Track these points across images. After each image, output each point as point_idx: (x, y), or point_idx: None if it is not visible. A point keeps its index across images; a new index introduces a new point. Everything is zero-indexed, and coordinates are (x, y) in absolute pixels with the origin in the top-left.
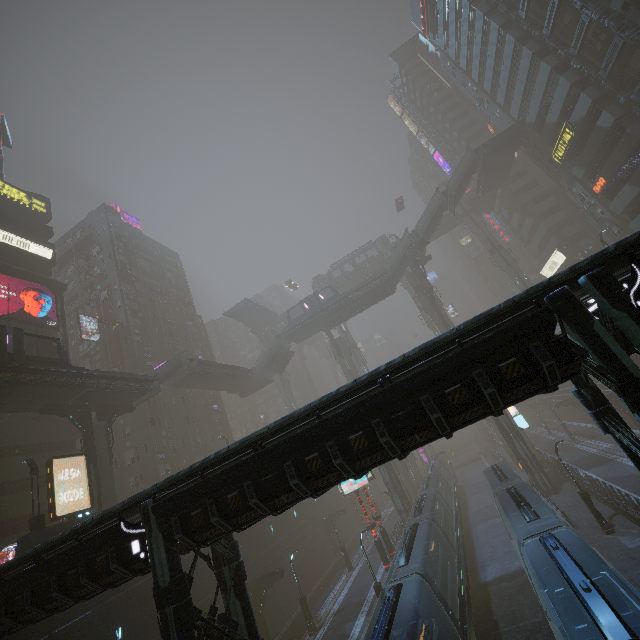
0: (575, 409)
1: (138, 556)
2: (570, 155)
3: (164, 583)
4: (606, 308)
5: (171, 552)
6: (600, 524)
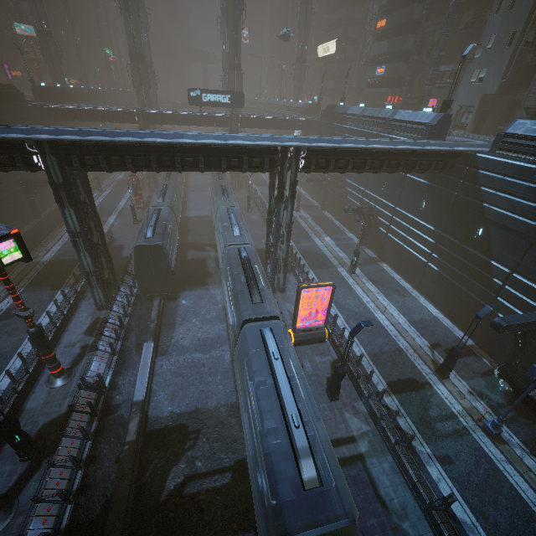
0: None
1: (37, 164)
2: None
3: (58, 182)
4: (293, 157)
5: (63, 169)
6: (248, 209)
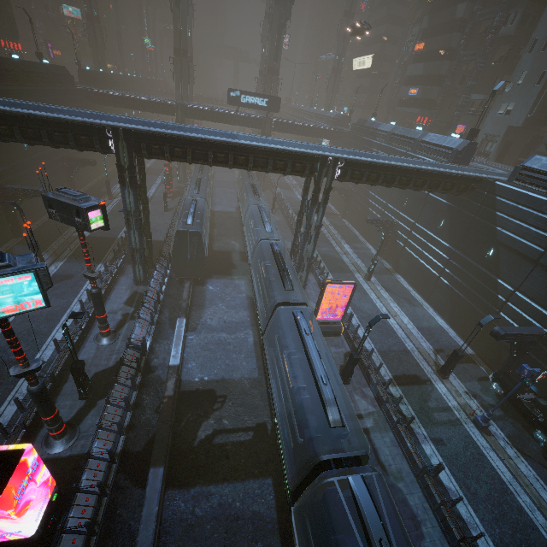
0: None
1: (110, 148)
2: (436, 3)
3: (124, 165)
4: (331, 166)
5: (131, 154)
6: (272, 210)
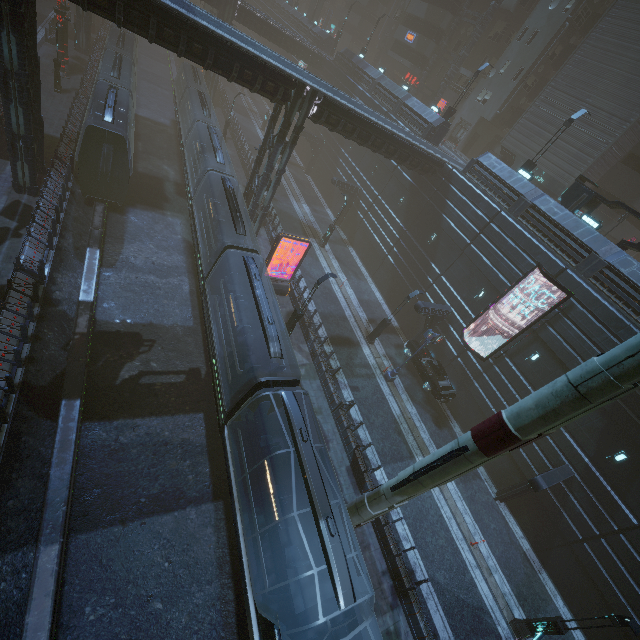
0: None
1: None
2: None
3: None
4: (307, 99)
5: None
6: (222, 137)
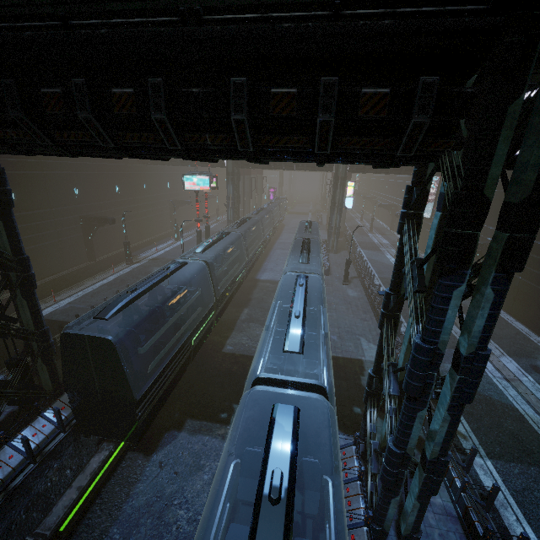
0: (388, 213)
1: None
2: None
3: None
4: None
5: None
6: (344, 279)
